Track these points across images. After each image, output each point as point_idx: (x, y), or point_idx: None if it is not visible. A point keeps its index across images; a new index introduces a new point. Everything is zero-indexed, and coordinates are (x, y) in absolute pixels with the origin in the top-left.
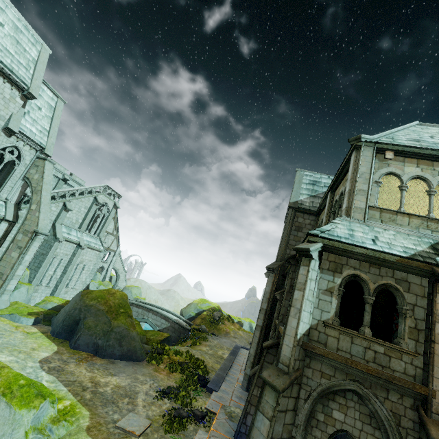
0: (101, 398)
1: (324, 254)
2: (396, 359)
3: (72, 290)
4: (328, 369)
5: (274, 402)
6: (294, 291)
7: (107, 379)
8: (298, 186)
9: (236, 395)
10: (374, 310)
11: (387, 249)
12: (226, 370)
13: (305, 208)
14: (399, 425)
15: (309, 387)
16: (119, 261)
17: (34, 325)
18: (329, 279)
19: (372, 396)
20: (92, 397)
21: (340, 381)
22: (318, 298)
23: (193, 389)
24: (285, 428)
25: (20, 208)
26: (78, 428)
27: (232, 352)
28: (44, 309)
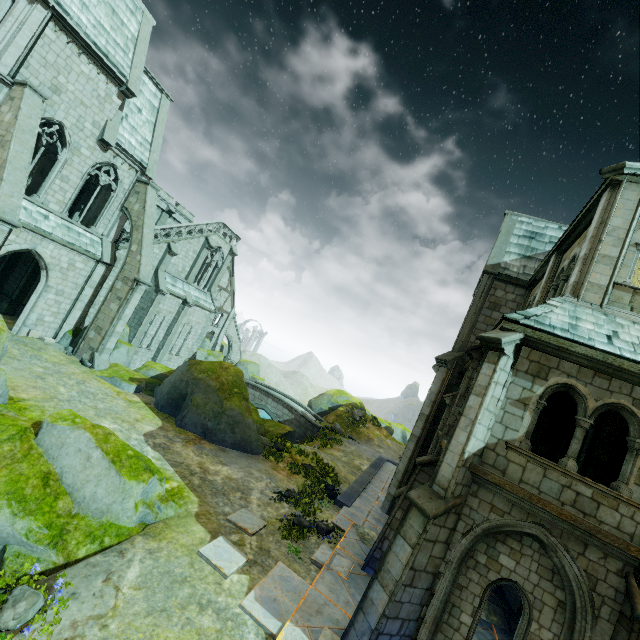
0: (211, 487)
1: (523, 349)
2: (609, 508)
3: (176, 357)
4: (502, 503)
5: (420, 529)
6: (469, 396)
7: (217, 468)
8: (503, 240)
9: (374, 516)
10: (595, 439)
11: (630, 353)
12: (363, 485)
13: (510, 276)
14: (593, 590)
15: (472, 520)
16: (233, 327)
17: (136, 393)
18: (525, 386)
19: (561, 547)
20: (201, 484)
21: (517, 520)
22: (504, 409)
23: (318, 498)
24: (430, 560)
25: (118, 248)
26: (187, 512)
27: (374, 465)
28: (146, 376)
